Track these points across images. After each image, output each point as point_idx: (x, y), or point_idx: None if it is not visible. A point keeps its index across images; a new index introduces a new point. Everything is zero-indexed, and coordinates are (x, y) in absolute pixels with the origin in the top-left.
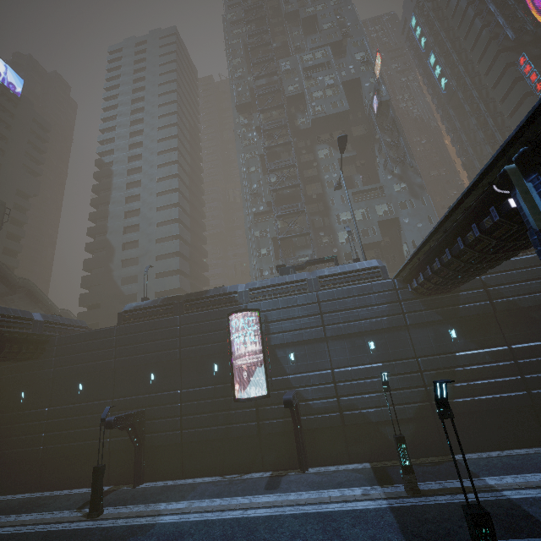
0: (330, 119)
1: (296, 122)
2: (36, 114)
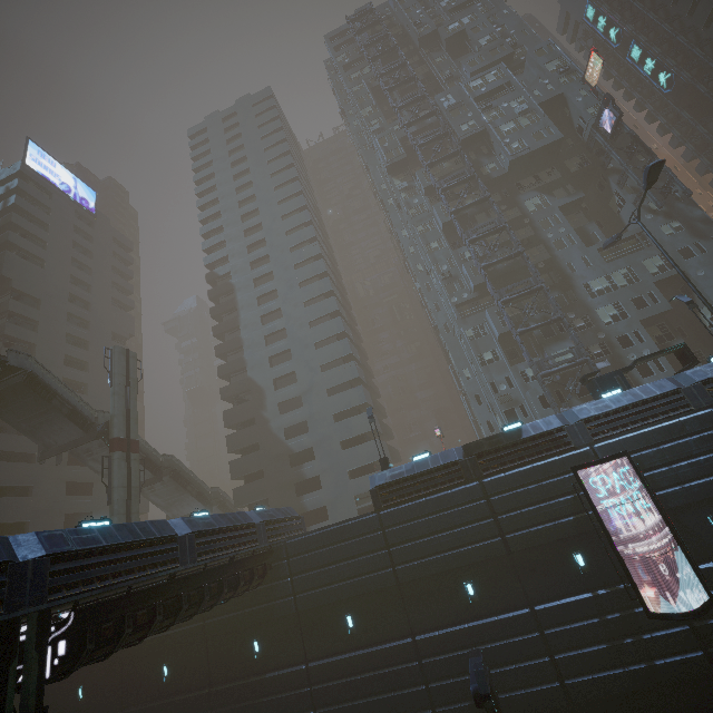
0: (535, 156)
1: (482, 170)
2: (115, 231)
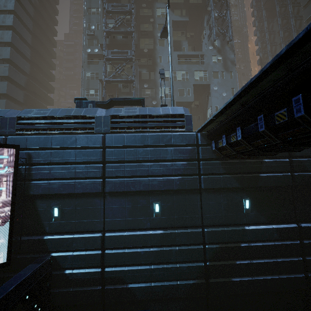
0: None
1: None
2: None
